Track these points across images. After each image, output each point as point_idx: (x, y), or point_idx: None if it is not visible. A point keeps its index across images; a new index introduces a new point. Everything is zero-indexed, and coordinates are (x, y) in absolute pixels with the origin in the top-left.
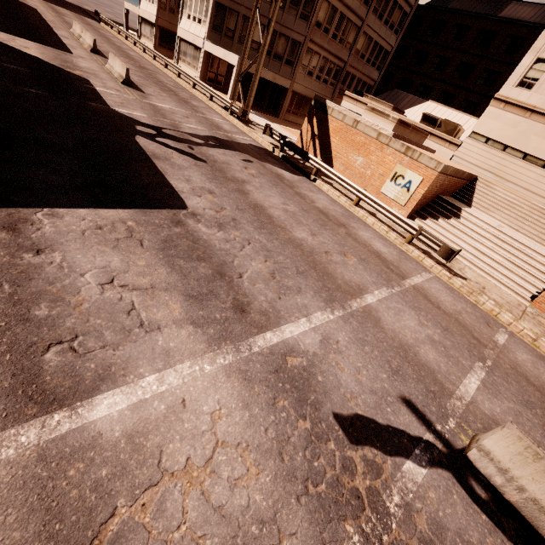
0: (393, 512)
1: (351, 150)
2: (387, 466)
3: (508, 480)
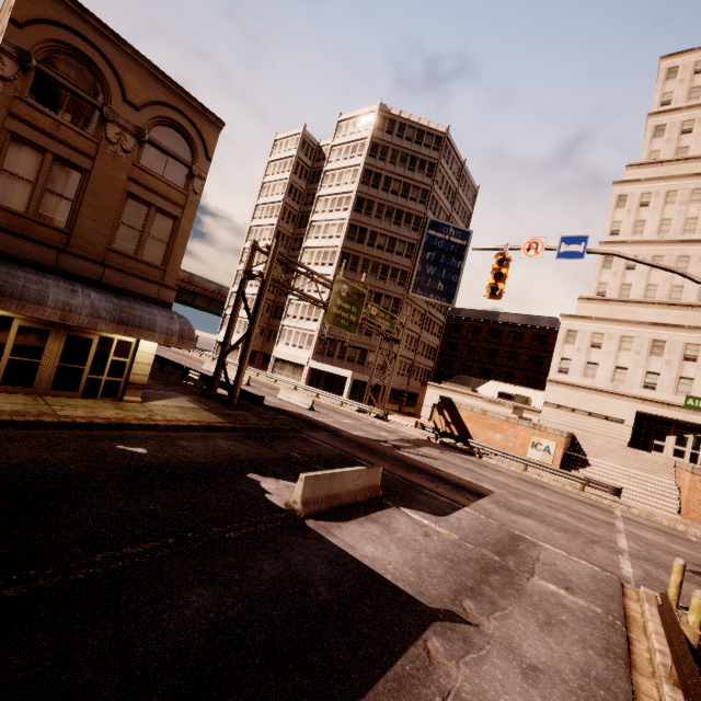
0: None
1: (487, 430)
2: None
3: None
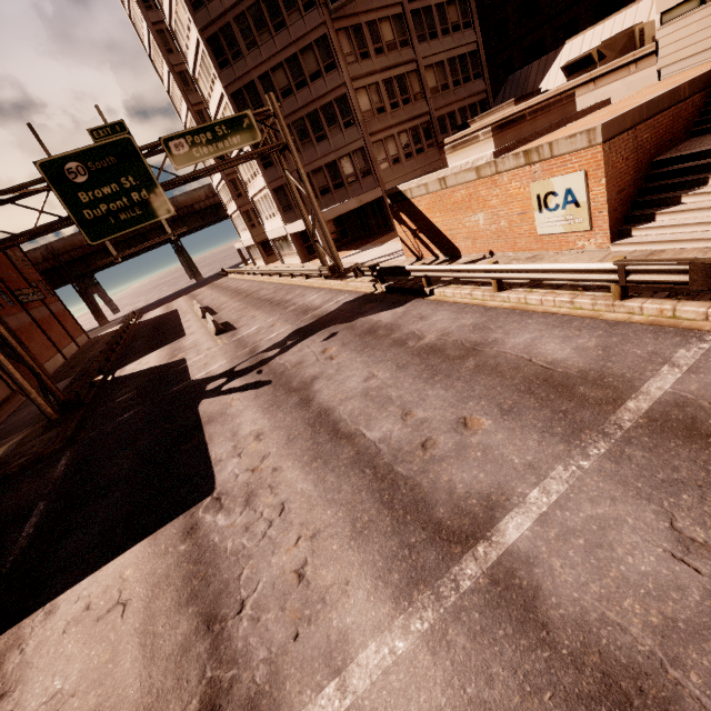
0: None
1: (461, 215)
2: None
3: None
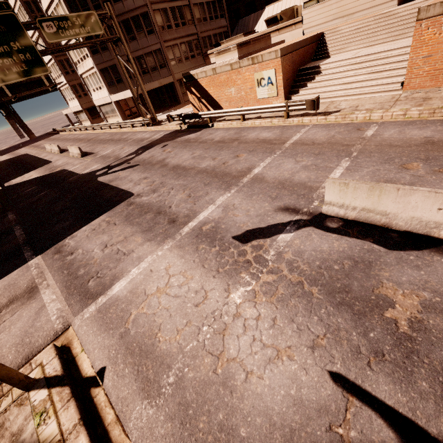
0: (270, 259)
1: (224, 89)
2: (266, 243)
3: (346, 209)
